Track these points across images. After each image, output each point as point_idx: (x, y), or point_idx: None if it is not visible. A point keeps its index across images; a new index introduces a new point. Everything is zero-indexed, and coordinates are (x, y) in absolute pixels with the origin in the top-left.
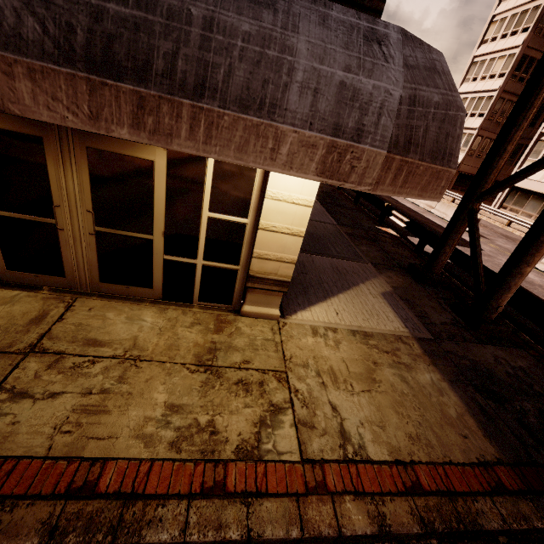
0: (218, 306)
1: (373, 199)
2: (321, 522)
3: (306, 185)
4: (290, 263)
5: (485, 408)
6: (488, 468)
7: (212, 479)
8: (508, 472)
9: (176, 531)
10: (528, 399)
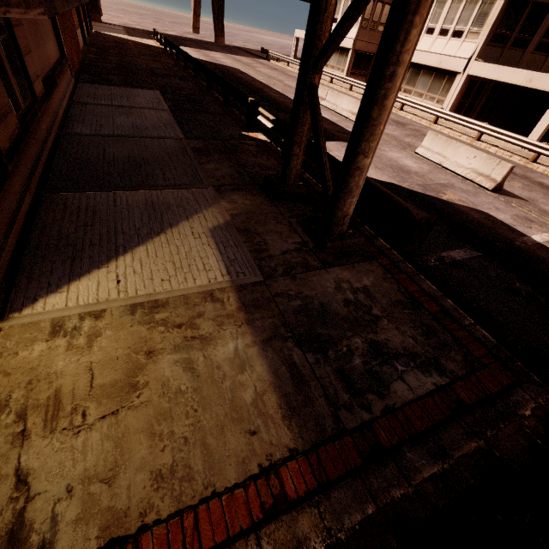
0: None
1: (240, 95)
2: None
3: None
4: None
5: (300, 368)
6: (271, 476)
7: None
8: (300, 467)
9: None
10: (360, 332)
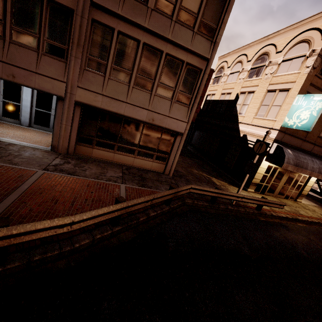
0: (291, 199)
1: None
2: None
3: (314, 179)
4: (307, 191)
5: None
6: None
7: None
8: None
9: None
10: None
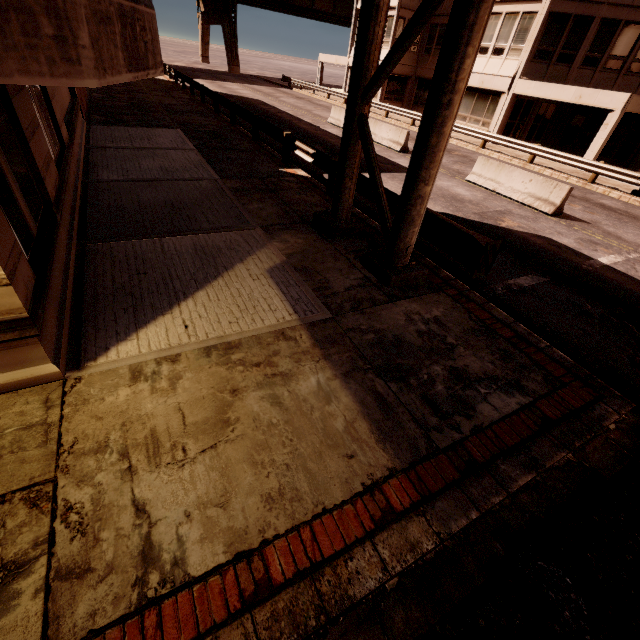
0: None
1: (272, 129)
2: None
3: None
4: None
5: (385, 396)
6: (375, 492)
7: None
8: (401, 483)
9: None
10: (438, 360)
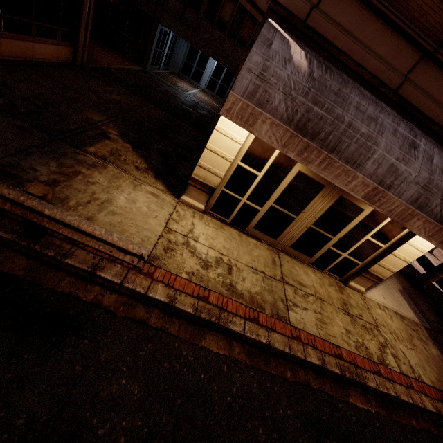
0: (334, 276)
1: None
2: (417, 400)
3: (429, 244)
4: (391, 272)
5: None
6: None
7: (376, 369)
8: None
9: (375, 384)
10: None
